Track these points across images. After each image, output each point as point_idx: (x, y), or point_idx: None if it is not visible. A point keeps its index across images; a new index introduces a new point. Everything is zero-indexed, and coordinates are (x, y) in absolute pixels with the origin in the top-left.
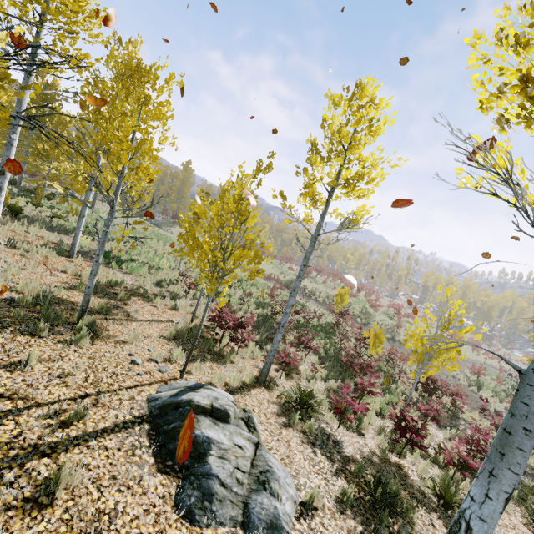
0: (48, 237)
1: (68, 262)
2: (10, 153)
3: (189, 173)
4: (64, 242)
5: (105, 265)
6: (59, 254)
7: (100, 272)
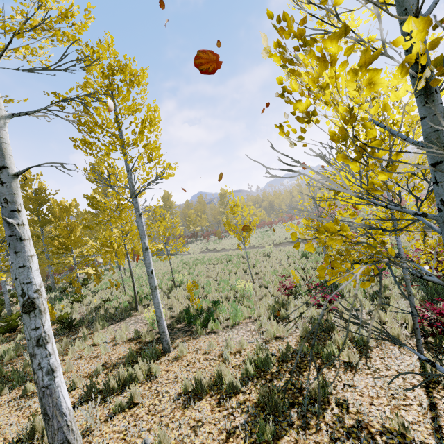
0: (121, 336)
1: (173, 365)
2: (24, 258)
3: (170, 200)
4: (142, 332)
5: (204, 332)
6: (154, 358)
7: (224, 354)
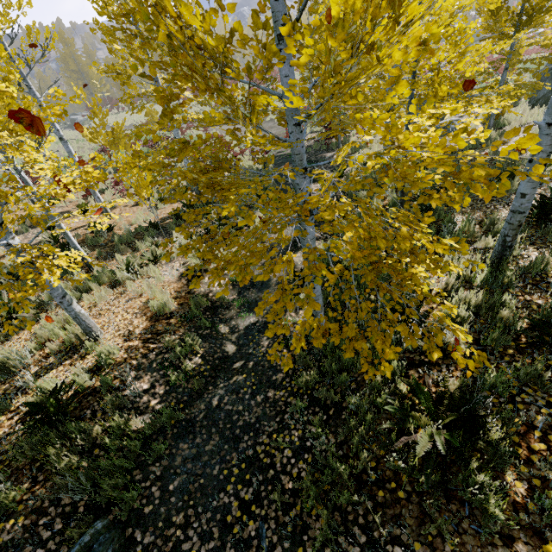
0: None
1: None
2: None
3: (71, 45)
4: None
5: None
6: None
7: None
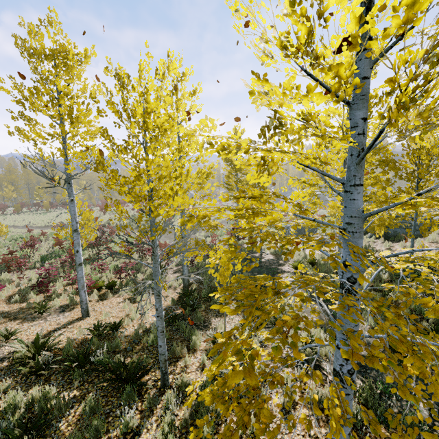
0: None
1: None
2: None
3: None
4: None
5: None
6: None
7: None
